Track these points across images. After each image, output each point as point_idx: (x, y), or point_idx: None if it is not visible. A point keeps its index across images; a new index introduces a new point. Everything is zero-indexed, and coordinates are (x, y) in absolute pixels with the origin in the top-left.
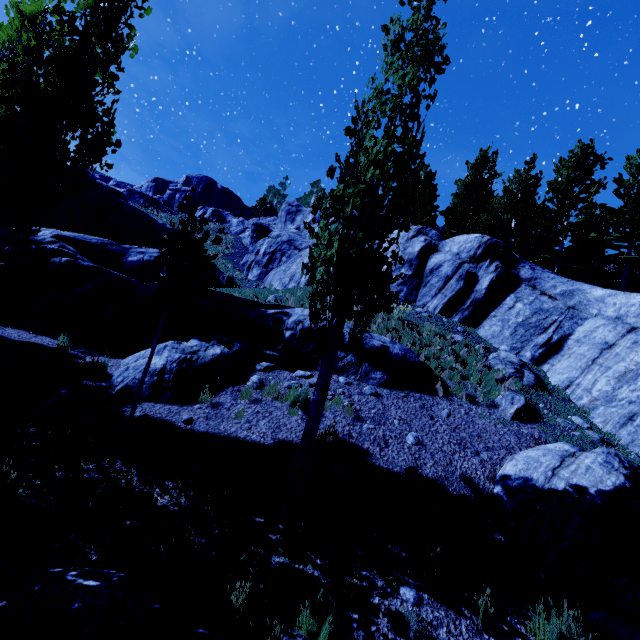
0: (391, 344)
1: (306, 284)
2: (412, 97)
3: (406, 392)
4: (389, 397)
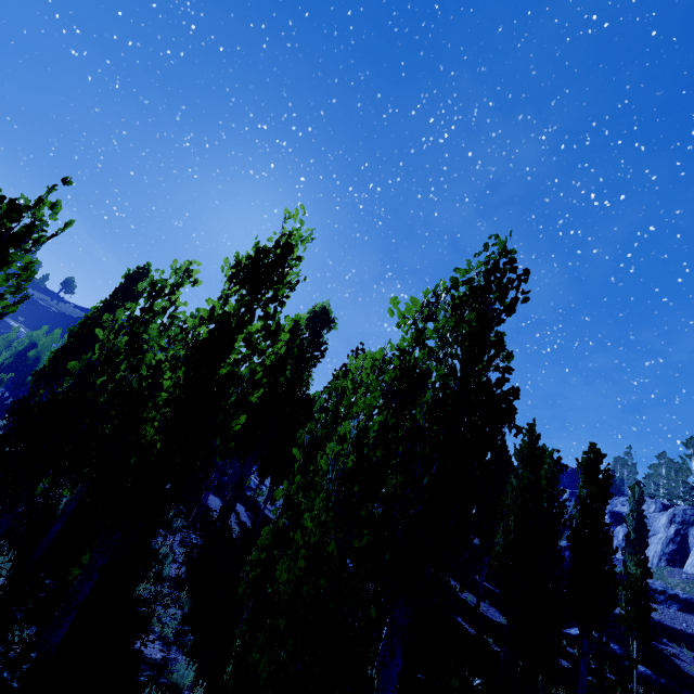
0: (681, 594)
1: (655, 564)
2: (636, 520)
3: (690, 614)
4: (681, 614)
